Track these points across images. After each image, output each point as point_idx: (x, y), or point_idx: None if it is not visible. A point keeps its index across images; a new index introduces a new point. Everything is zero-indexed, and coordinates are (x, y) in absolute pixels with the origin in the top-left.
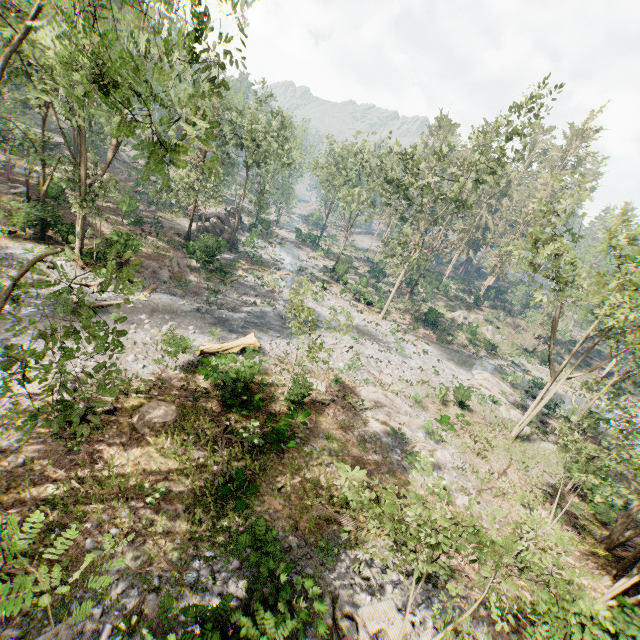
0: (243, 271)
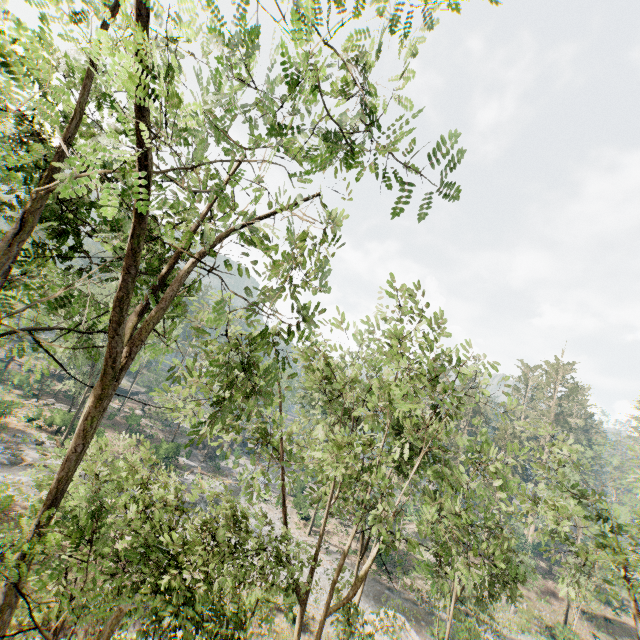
0: (192, 473)
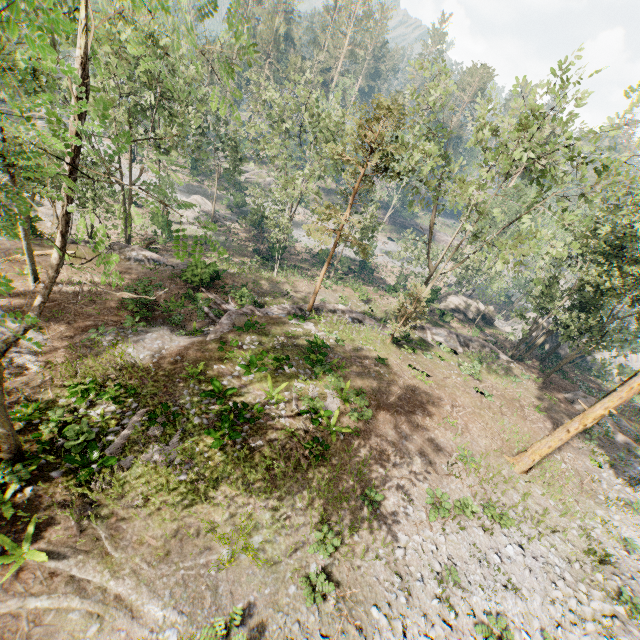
0: None
